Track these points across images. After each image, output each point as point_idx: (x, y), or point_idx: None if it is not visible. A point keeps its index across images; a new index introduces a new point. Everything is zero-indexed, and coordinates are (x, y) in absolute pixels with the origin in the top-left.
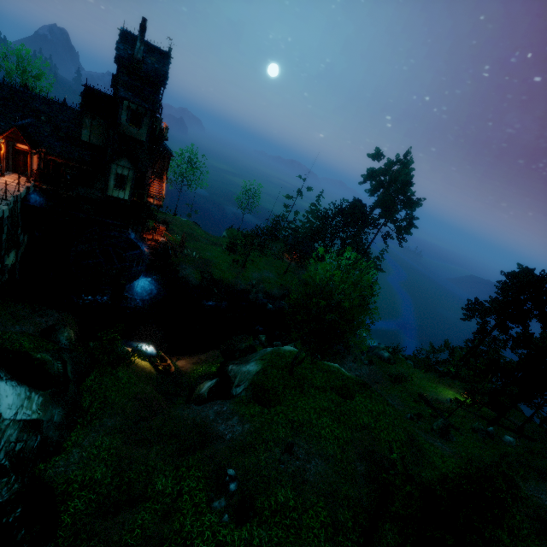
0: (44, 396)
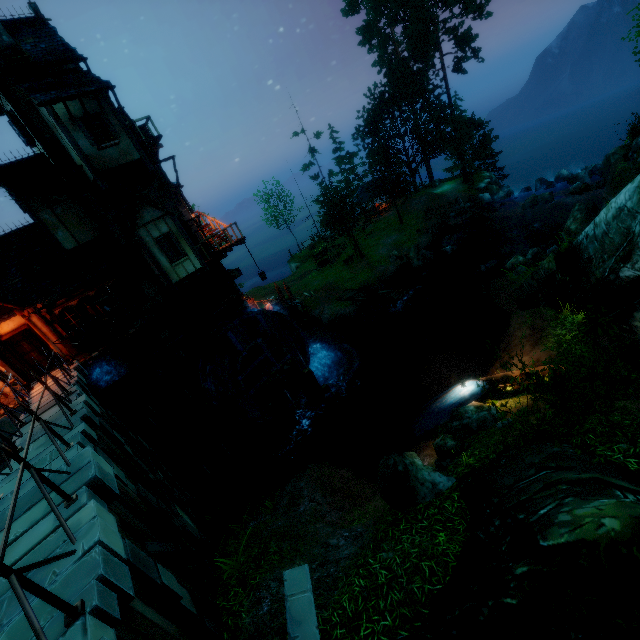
0: None
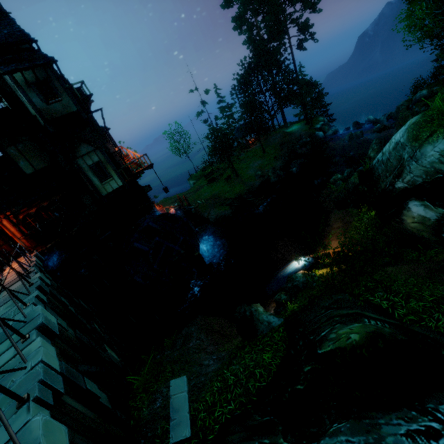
0: None
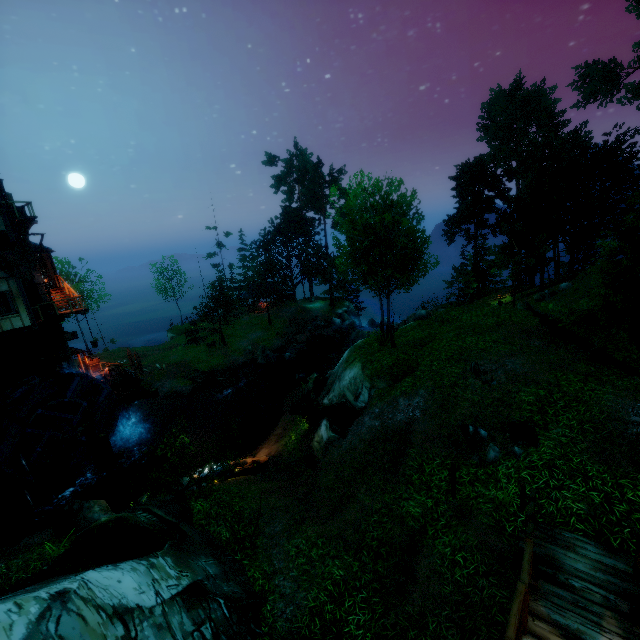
0: (167, 555)
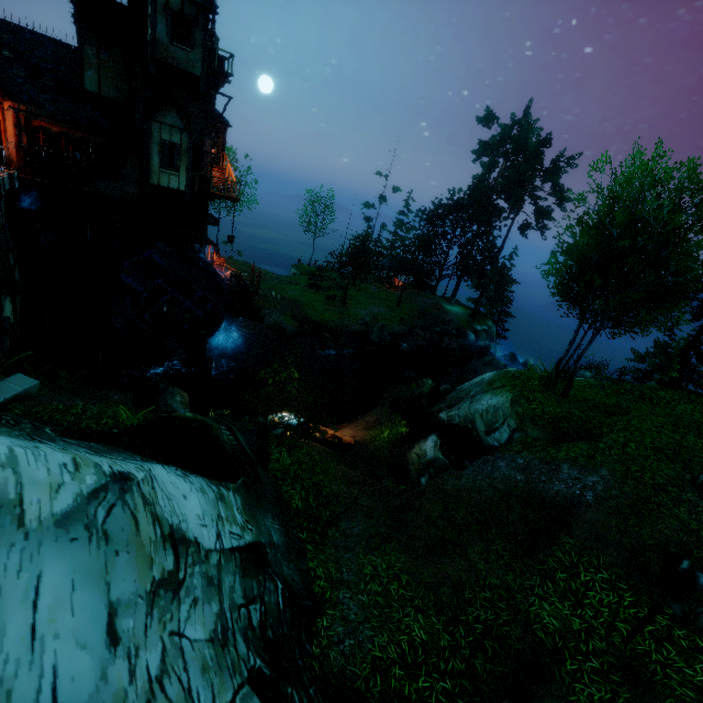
0: (237, 492)
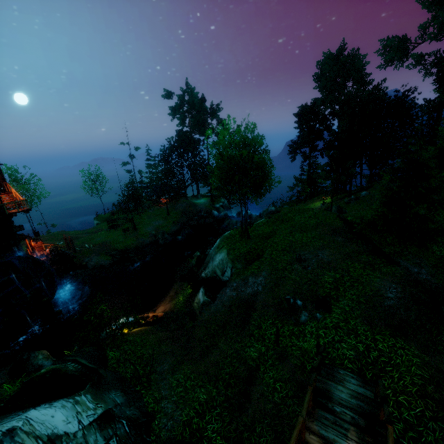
0: (87, 393)
